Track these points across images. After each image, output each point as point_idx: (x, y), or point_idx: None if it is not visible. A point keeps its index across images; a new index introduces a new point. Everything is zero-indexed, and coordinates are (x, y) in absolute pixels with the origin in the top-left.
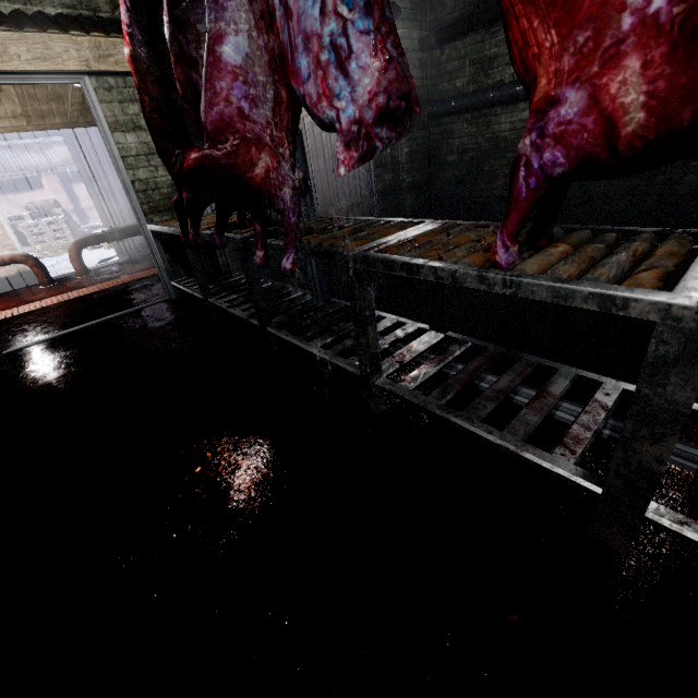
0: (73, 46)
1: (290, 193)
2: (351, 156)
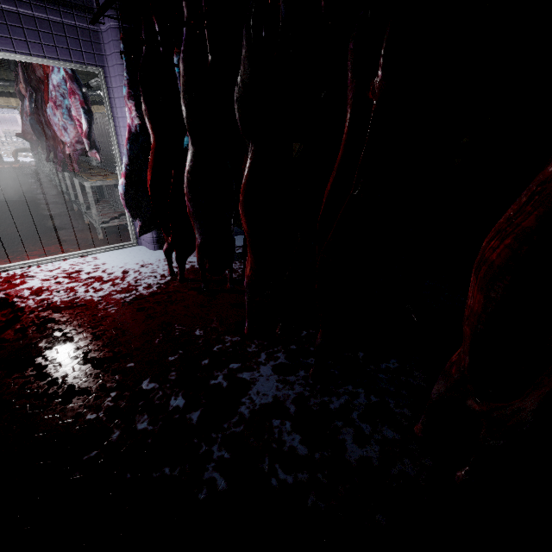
0: (16, 101)
1: (36, 142)
2: (35, 138)
